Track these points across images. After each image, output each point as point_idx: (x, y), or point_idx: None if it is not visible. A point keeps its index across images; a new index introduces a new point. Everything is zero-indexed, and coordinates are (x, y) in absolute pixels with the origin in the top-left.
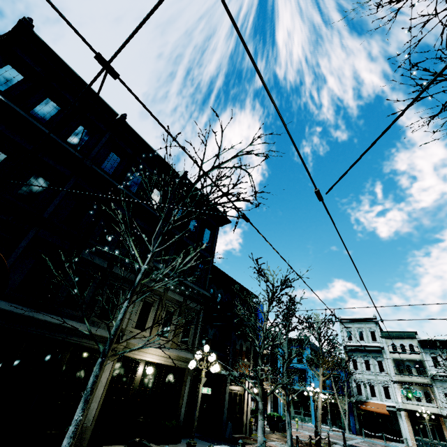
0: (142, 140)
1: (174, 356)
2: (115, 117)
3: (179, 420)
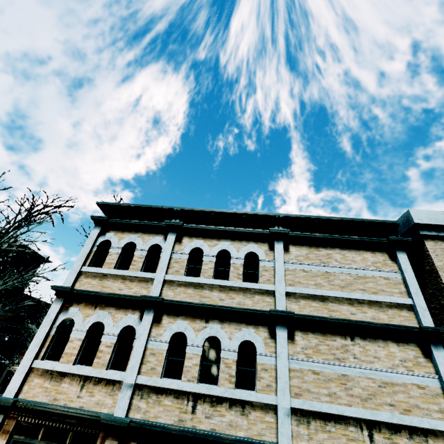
0: None
1: None
2: None
3: None
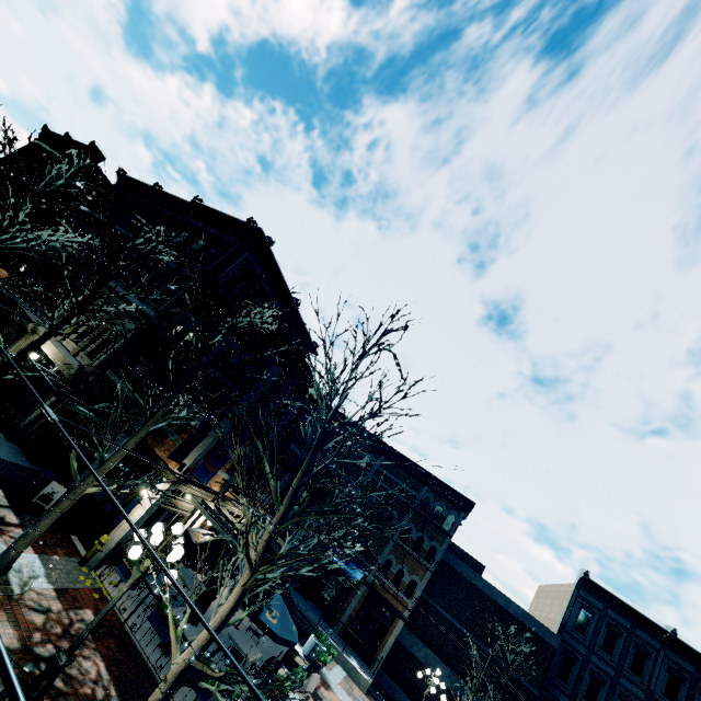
0: (166, 193)
1: (62, 357)
2: (152, 190)
3: (25, 422)
